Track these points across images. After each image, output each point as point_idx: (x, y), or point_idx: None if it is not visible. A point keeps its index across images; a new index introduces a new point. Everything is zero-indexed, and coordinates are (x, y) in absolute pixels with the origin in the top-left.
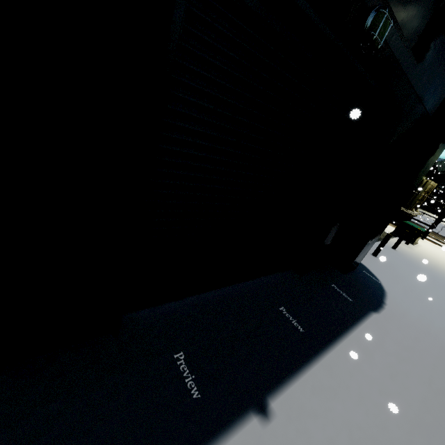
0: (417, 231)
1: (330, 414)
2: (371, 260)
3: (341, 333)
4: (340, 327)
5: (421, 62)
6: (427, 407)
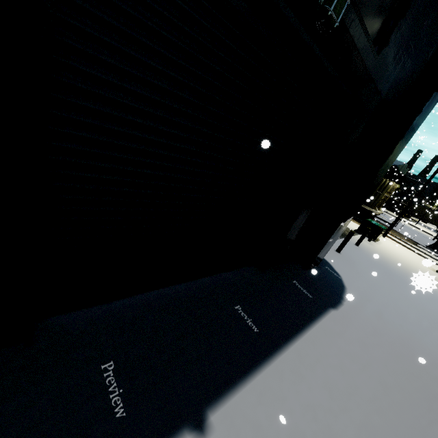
0: (379, 228)
1: (275, 424)
2: (335, 256)
3: (297, 332)
4: (297, 326)
5: (382, 55)
6: (376, 407)
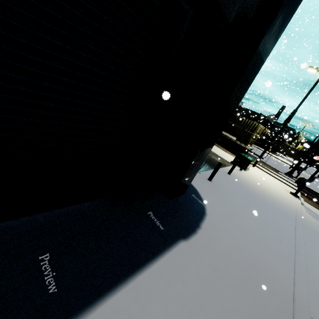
0: (247, 160)
1: None
2: (205, 184)
3: (120, 281)
4: (125, 271)
5: None
6: None
